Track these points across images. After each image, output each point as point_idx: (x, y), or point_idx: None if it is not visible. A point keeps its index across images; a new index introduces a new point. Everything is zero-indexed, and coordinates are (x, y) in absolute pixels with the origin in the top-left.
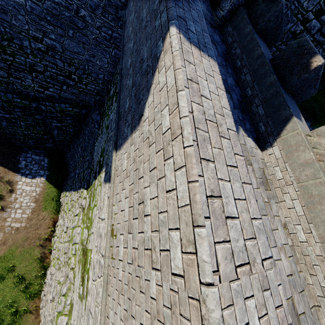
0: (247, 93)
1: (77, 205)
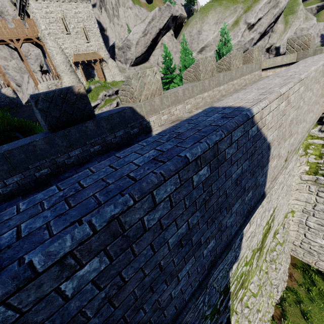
0: (96, 150)
1: (243, 321)
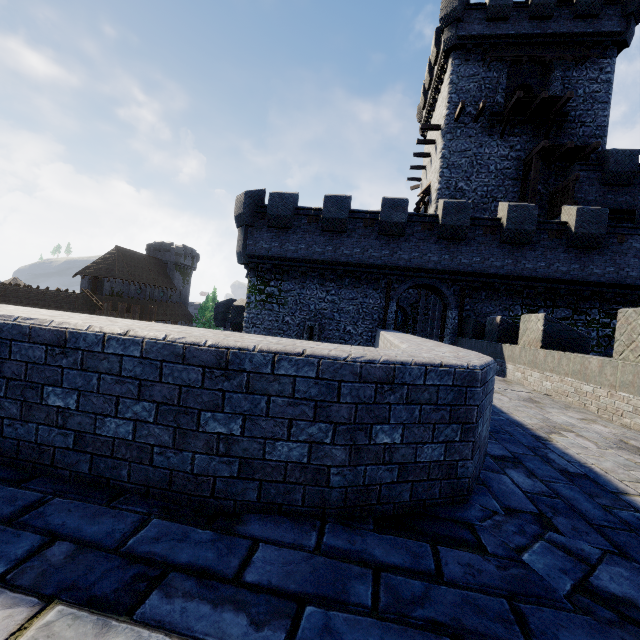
0: None
1: None
